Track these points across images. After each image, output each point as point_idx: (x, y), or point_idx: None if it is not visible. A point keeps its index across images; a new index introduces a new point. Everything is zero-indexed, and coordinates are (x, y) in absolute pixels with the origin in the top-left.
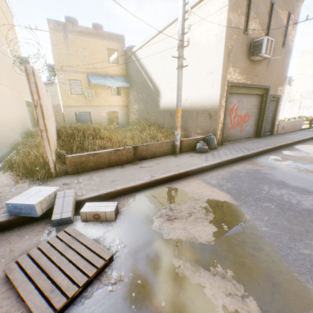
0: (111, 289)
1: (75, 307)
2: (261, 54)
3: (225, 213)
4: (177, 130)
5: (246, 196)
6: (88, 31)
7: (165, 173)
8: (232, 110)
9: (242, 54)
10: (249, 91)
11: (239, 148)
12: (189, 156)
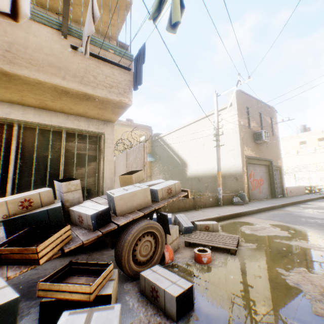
0: (251, 247)
1: (240, 251)
2: (262, 139)
3: (286, 228)
4: (219, 186)
5: (292, 222)
6: (127, 123)
7: (226, 213)
8: (250, 175)
9: (250, 139)
10: (259, 162)
11: (266, 203)
12: (232, 206)
